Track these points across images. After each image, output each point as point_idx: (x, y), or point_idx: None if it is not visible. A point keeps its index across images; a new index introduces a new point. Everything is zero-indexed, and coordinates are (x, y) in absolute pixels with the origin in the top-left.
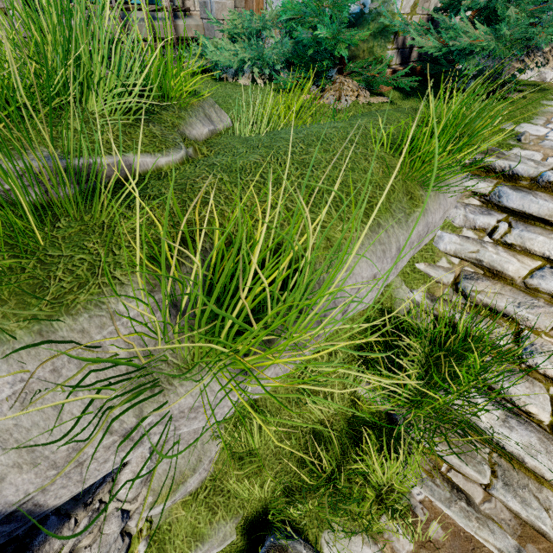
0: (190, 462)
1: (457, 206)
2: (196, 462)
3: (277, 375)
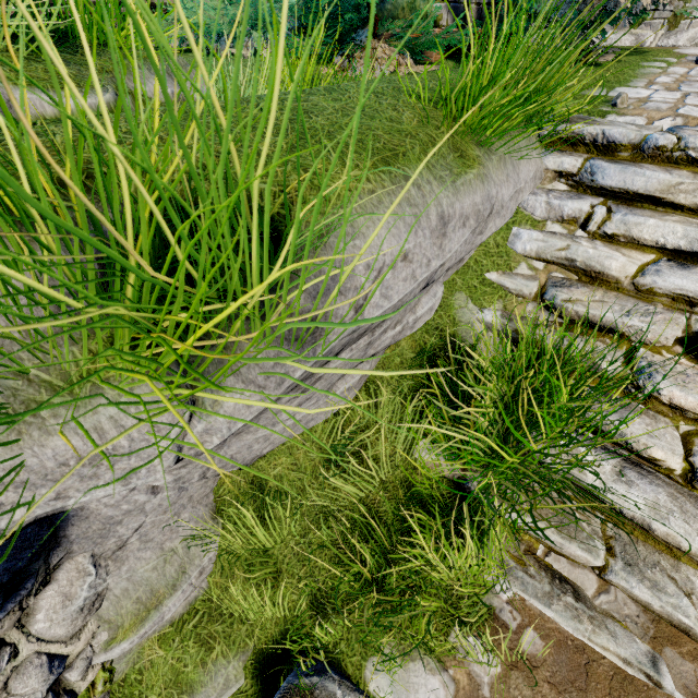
0: (167, 576)
1: (537, 193)
2: (177, 575)
3: (249, 406)
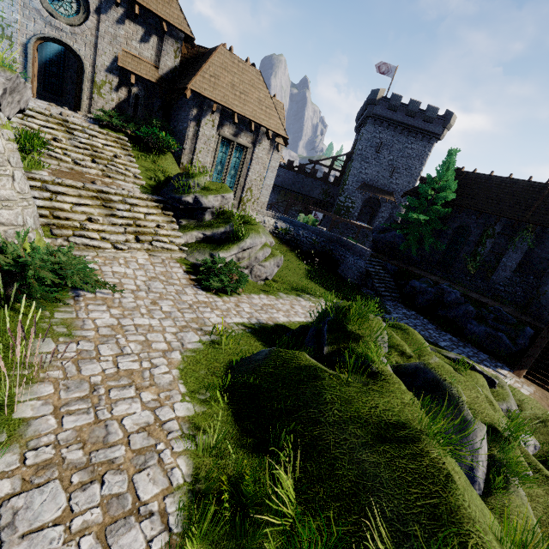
0: None
1: None
2: None
3: None
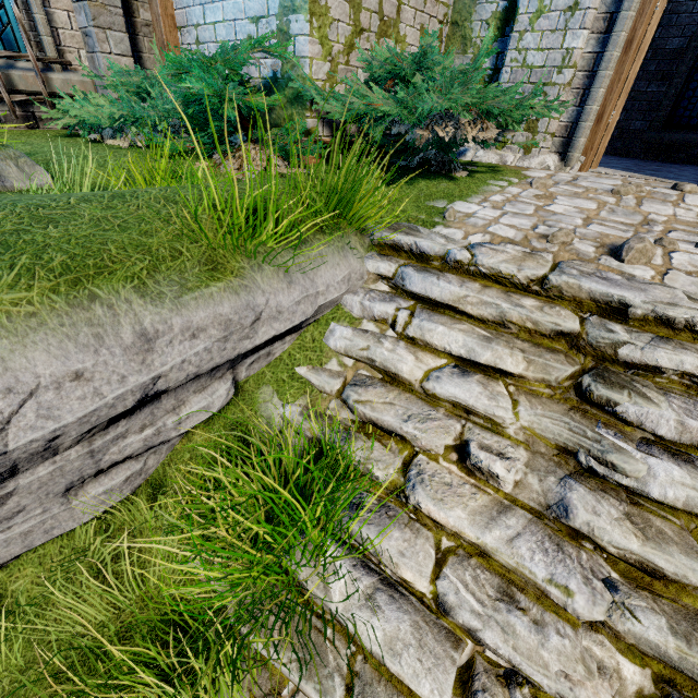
0: None
1: (357, 292)
2: None
3: None
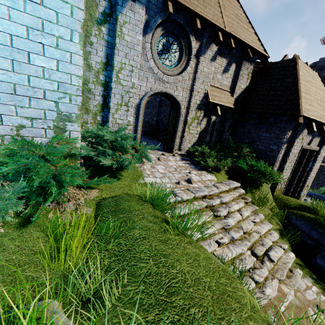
0: None
1: None
2: None
3: None
